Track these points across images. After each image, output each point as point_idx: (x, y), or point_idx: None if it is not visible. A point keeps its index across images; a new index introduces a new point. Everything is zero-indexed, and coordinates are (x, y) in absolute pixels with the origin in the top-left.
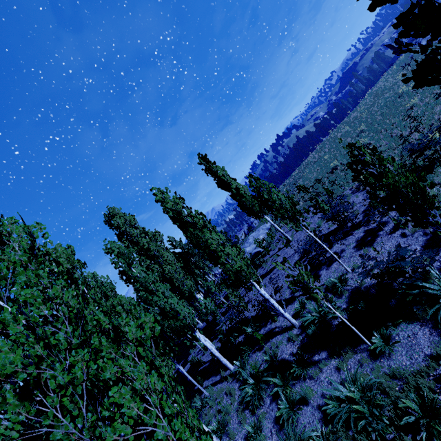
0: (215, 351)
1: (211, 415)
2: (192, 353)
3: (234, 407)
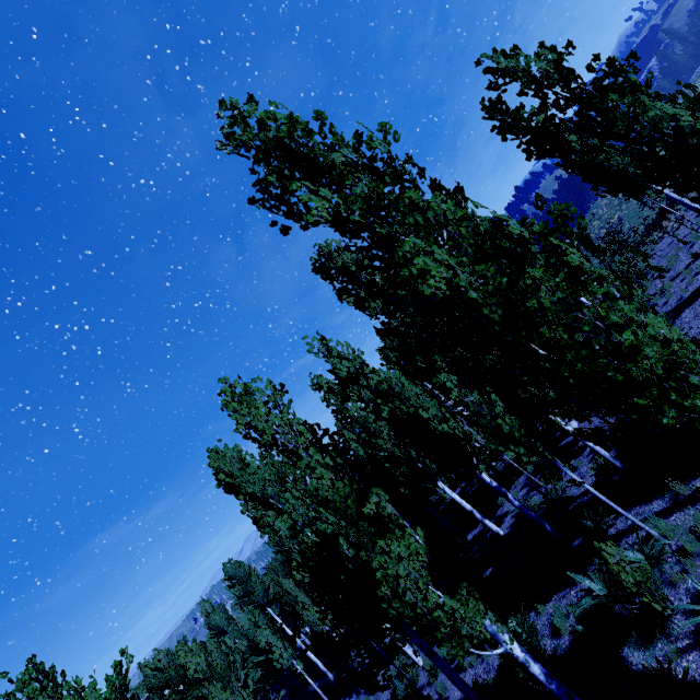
0: None
1: None
2: (506, 503)
3: None
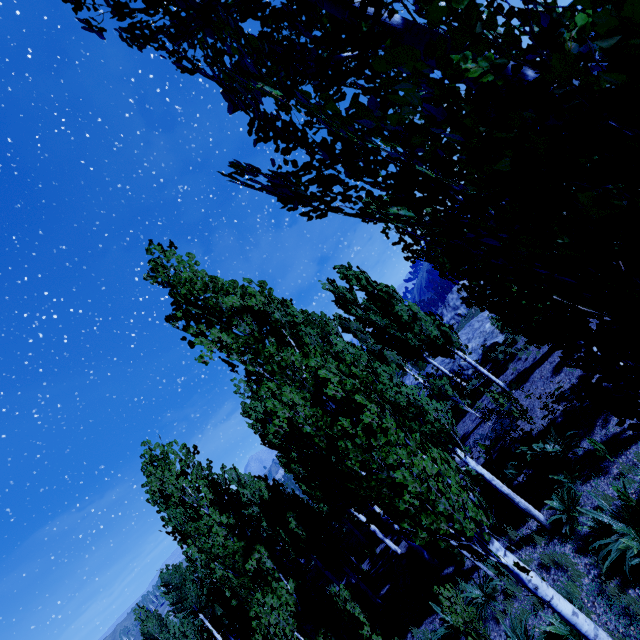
0: (500, 483)
1: (524, 610)
2: None
3: (586, 589)
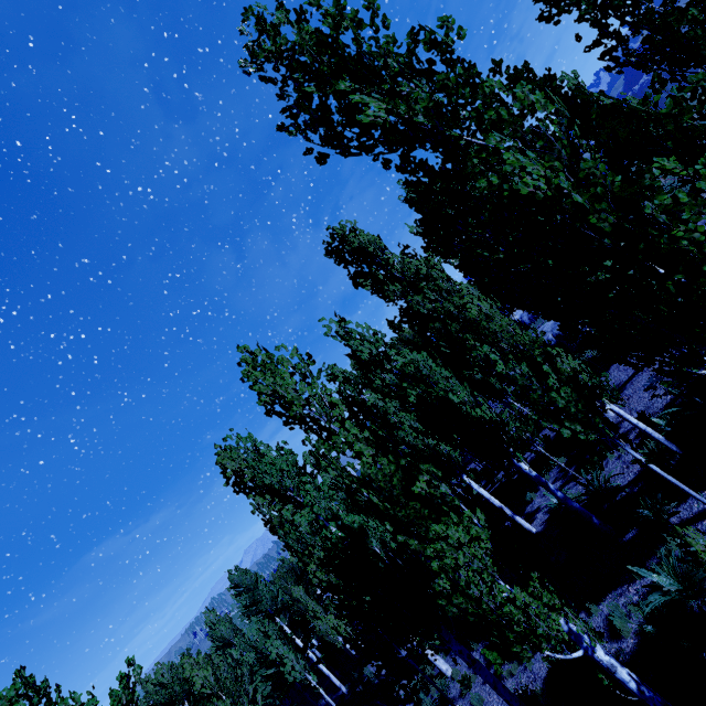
0: None
1: None
2: (536, 499)
3: None
